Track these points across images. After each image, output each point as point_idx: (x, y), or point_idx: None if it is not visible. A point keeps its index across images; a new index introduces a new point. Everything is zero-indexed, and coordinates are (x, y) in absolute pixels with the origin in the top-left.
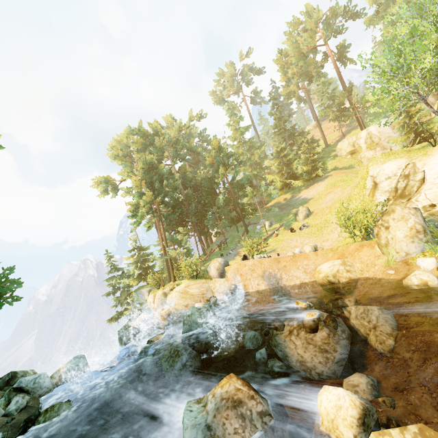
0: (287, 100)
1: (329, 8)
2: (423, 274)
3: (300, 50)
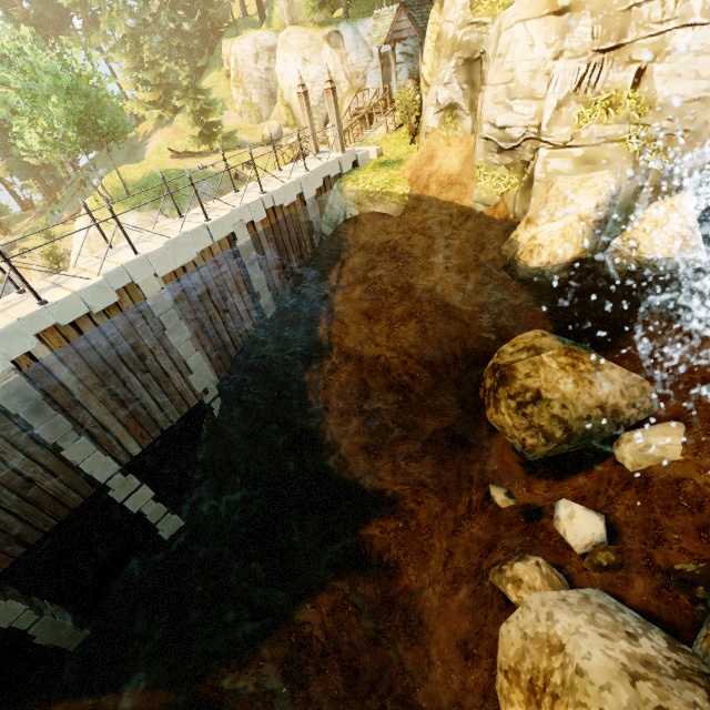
0: None
1: None
2: None
3: None
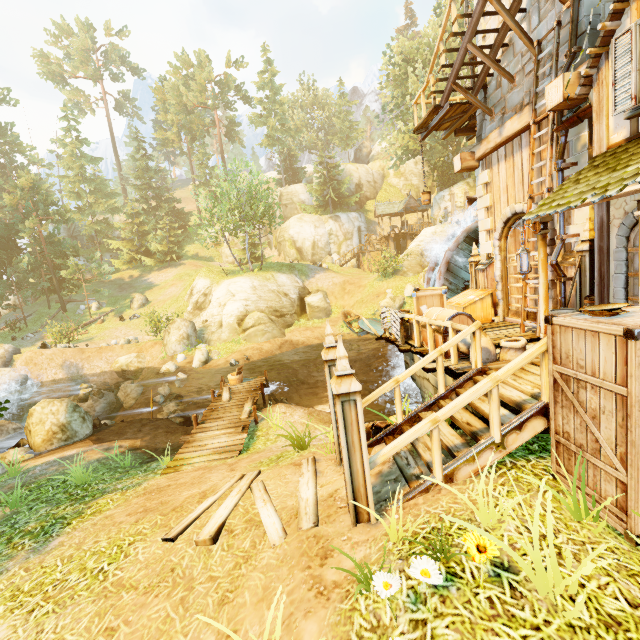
0: (163, 147)
1: (225, 72)
2: (170, 364)
3: (183, 102)
